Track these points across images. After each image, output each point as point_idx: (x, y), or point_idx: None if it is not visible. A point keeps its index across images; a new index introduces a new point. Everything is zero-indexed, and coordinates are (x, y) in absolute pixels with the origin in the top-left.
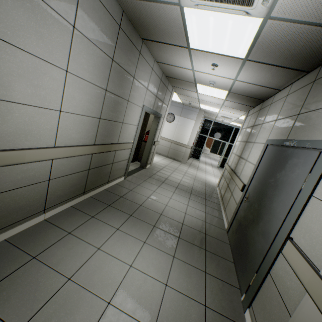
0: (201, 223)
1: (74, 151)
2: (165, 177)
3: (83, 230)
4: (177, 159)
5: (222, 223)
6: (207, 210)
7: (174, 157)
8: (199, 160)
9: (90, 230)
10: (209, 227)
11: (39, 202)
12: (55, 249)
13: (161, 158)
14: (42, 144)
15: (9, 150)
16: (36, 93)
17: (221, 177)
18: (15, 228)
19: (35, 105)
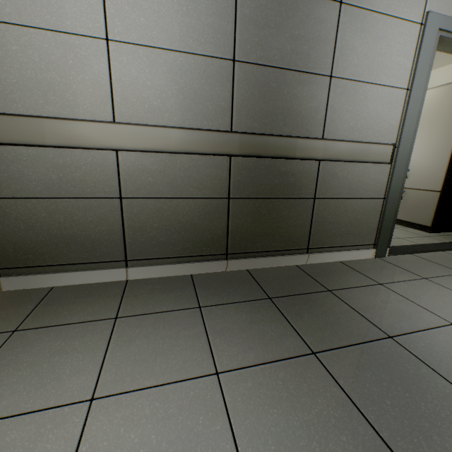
0: None
1: (162, 138)
2: None
3: (141, 326)
4: None
5: None
6: None
7: None
8: None
9: (151, 333)
10: None
11: (111, 241)
12: (50, 336)
13: None
14: (83, 116)
15: (10, 114)
16: (41, 1)
17: None
18: (70, 274)
19: (47, 29)
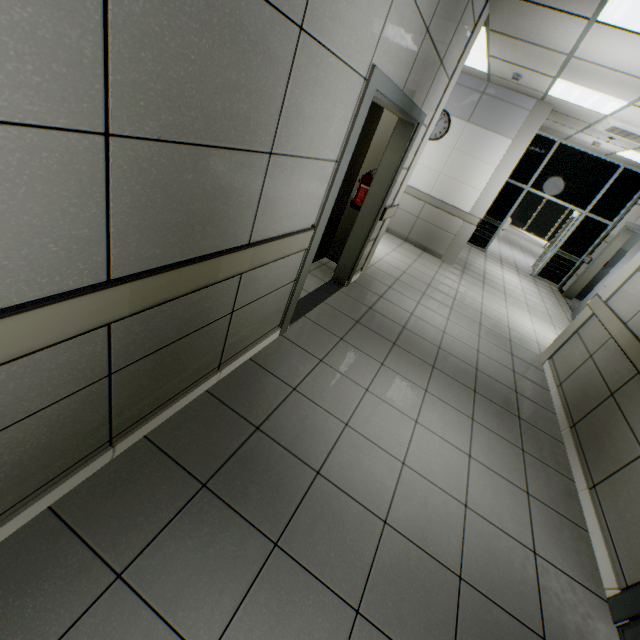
0: (521, 565)
1: None
2: (401, 322)
3: None
4: (432, 249)
5: (588, 555)
6: (531, 479)
7: (425, 243)
8: (485, 251)
9: None
10: (549, 586)
11: None
12: None
13: (390, 244)
14: None
15: None
16: None
17: (569, 337)
18: None
19: None
